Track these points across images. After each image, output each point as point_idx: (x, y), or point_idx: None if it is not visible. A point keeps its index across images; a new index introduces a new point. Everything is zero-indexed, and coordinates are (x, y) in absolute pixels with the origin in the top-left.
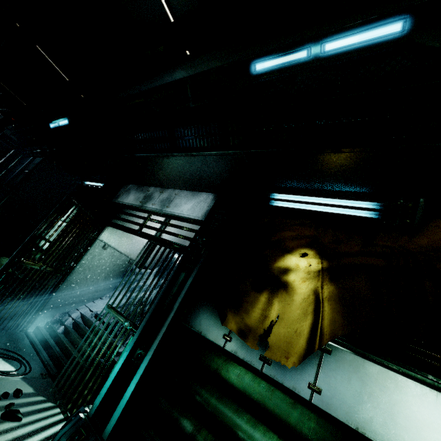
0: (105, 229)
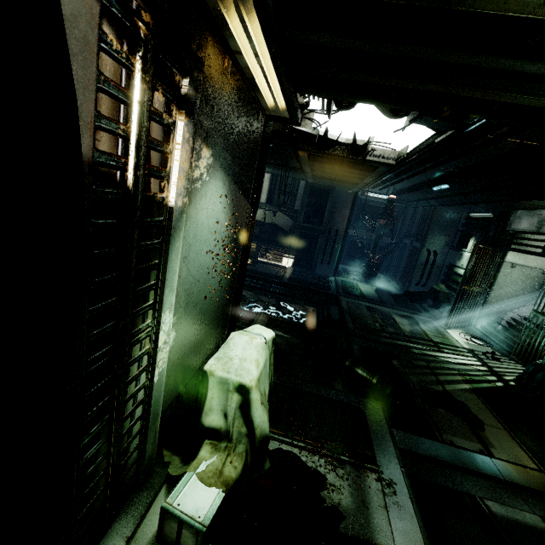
0: (507, 252)
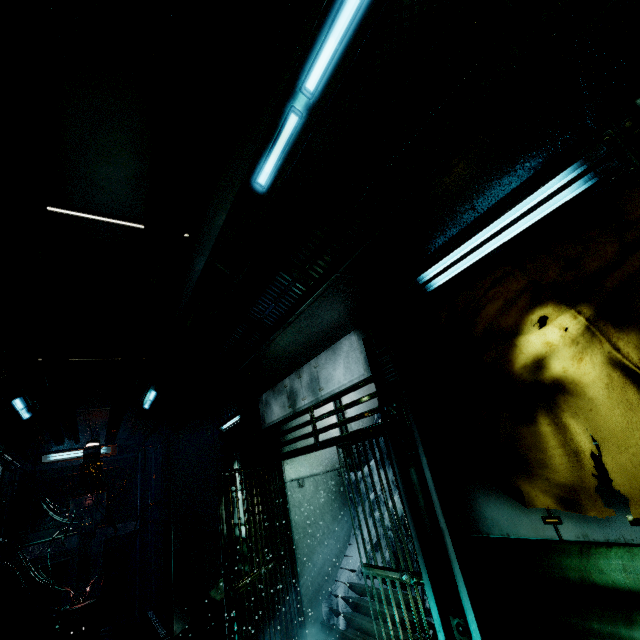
0: (282, 465)
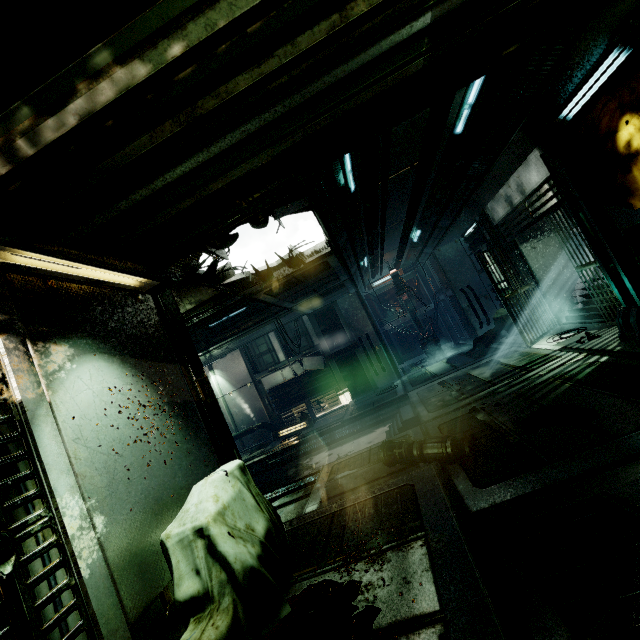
0: (516, 241)
